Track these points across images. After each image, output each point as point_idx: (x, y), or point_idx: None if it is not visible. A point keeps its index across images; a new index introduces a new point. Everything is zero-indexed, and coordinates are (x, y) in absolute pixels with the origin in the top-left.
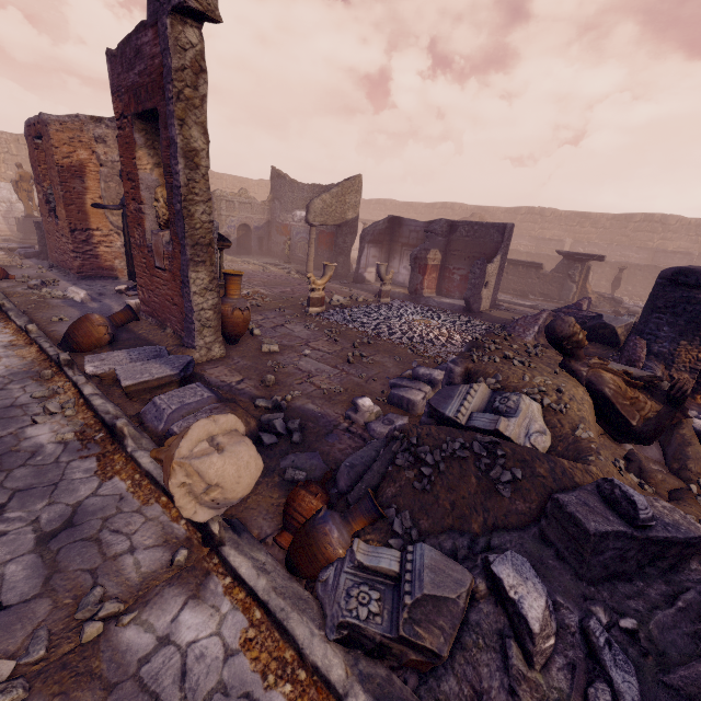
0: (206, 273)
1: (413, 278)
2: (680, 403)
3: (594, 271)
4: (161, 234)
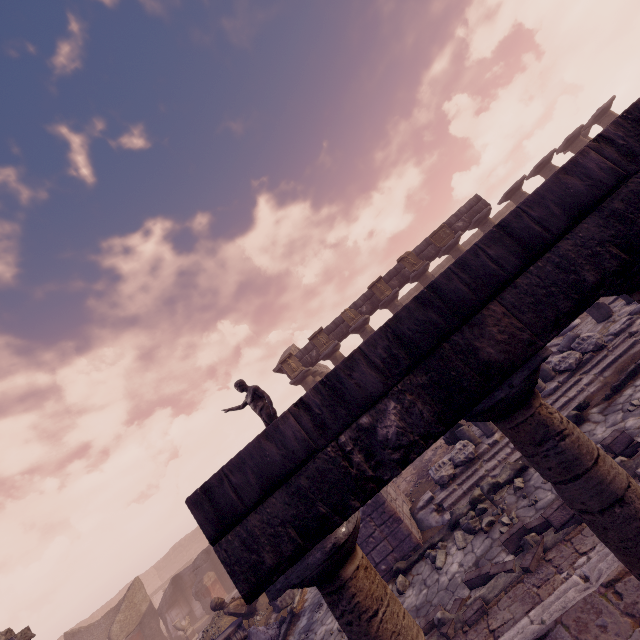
0: None
1: (204, 605)
2: None
3: None
4: None
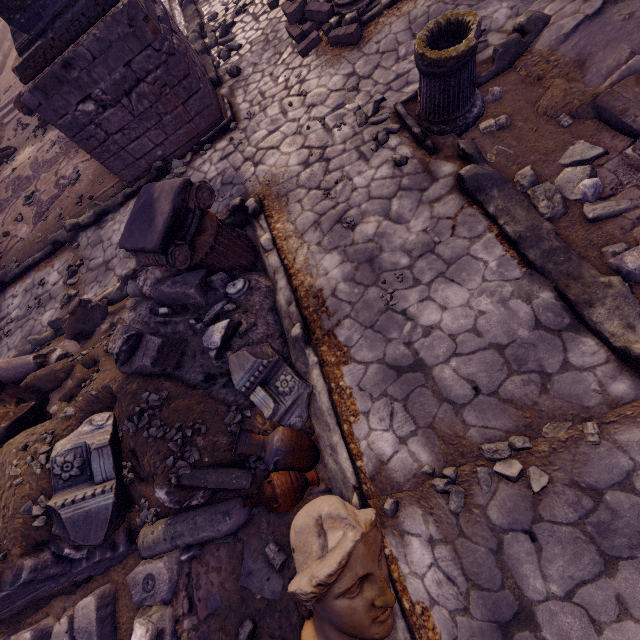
0: None
1: None
2: (0, 381)
3: None
4: None
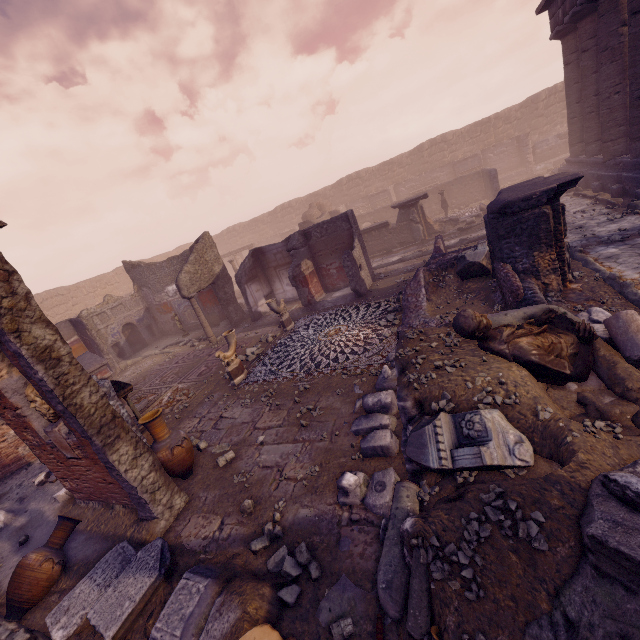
0: (126, 444)
1: (301, 294)
2: (591, 340)
3: (422, 202)
4: (56, 430)
